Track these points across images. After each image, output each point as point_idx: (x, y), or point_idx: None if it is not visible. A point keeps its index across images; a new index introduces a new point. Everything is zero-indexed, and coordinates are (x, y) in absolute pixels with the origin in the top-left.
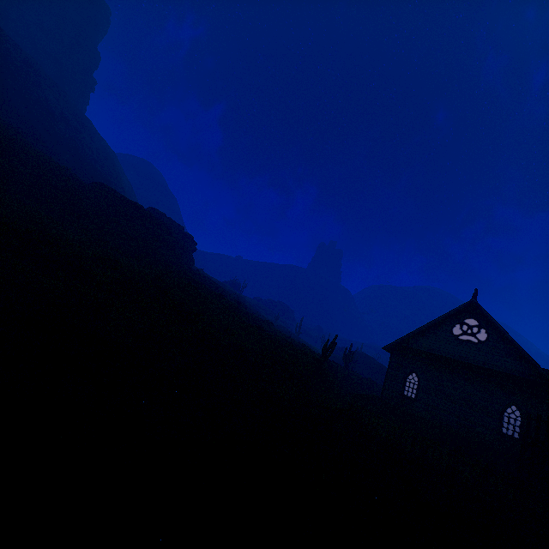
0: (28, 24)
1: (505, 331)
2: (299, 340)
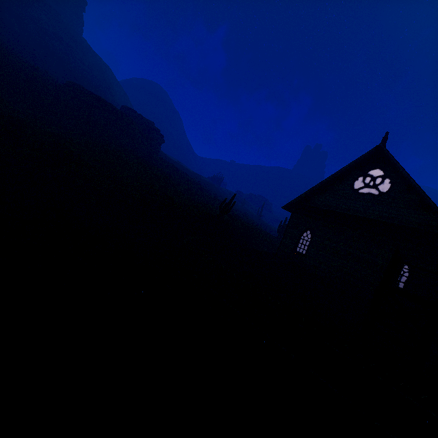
0: None
1: (409, 176)
2: (258, 221)
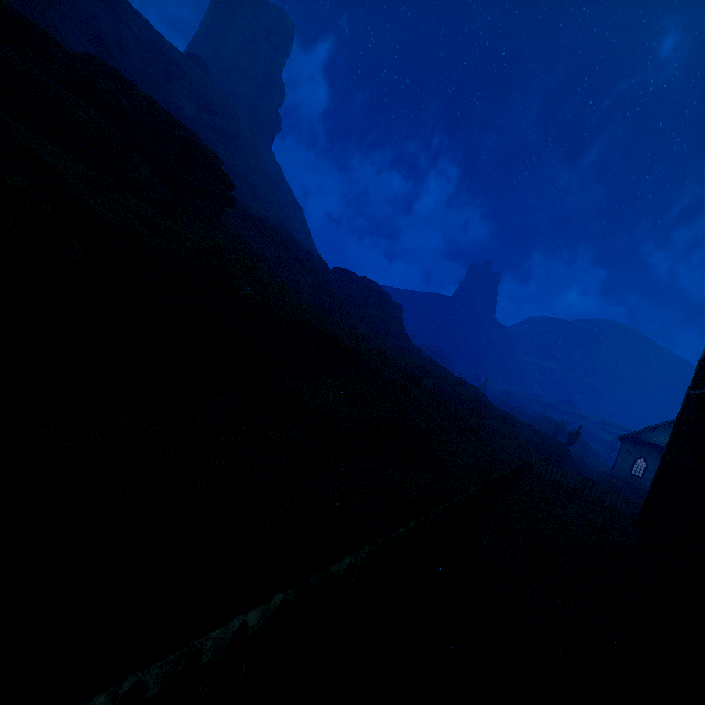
0: (228, 68)
1: None
2: None
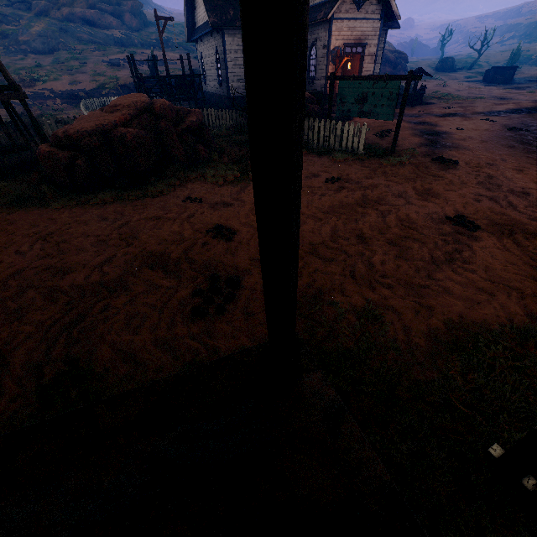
0: None
1: None
2: None
